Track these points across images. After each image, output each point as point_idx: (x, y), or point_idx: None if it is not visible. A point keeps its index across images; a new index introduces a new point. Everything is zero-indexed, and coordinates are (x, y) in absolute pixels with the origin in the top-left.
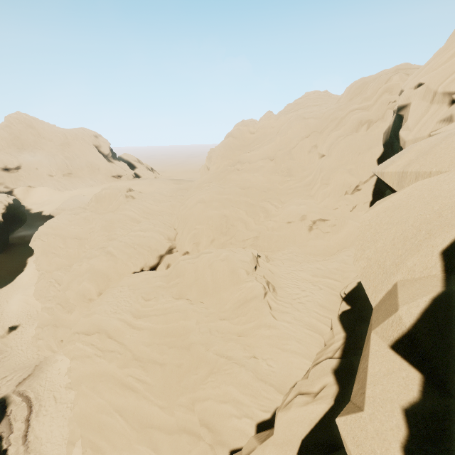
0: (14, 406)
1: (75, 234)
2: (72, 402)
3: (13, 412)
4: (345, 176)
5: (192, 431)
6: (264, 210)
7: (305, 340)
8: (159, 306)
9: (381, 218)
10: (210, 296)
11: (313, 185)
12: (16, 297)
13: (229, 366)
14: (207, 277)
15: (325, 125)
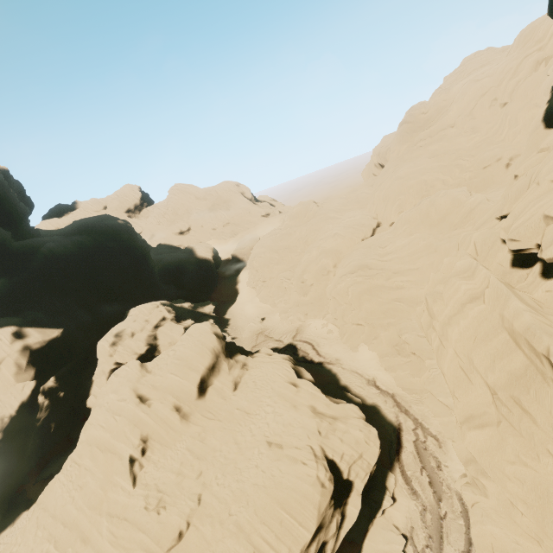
0: (300, 345)
1: (283, 246)
2: (338, 337)
3: (301, 347)
4: (533, 110)
5: None
6: (458, 166)
7: None
8: (398, 245)
9: (546, 81)
10: (437, 225)
11: (500, 131)
12: (248, 306)
13: None
14: (432, 214)
15: (501, 78)
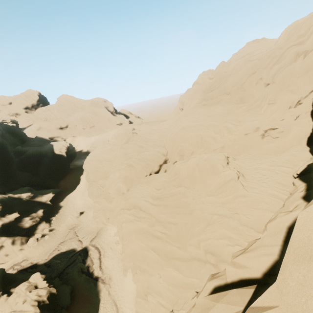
0: (91, 251)
1: (106, 159)
2: (120, 250)
3: (91, 254)
4: (288, 95)
5: (200, 259)
6: (227, 128)
7: (271, 202)
8: (167, 192)
9: None
10: (198, 183)
11: (262, 106)
12: (79, 197)
13: (221, 219)
14: (196, 172)
15: (267, 62)
